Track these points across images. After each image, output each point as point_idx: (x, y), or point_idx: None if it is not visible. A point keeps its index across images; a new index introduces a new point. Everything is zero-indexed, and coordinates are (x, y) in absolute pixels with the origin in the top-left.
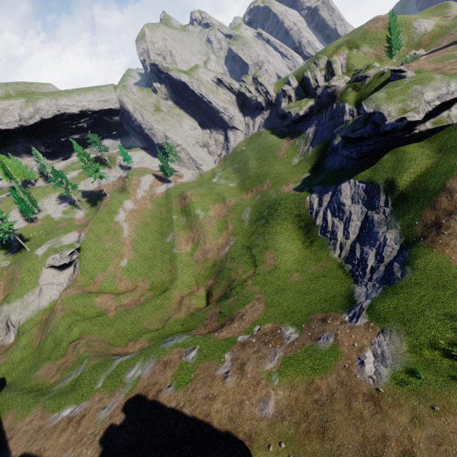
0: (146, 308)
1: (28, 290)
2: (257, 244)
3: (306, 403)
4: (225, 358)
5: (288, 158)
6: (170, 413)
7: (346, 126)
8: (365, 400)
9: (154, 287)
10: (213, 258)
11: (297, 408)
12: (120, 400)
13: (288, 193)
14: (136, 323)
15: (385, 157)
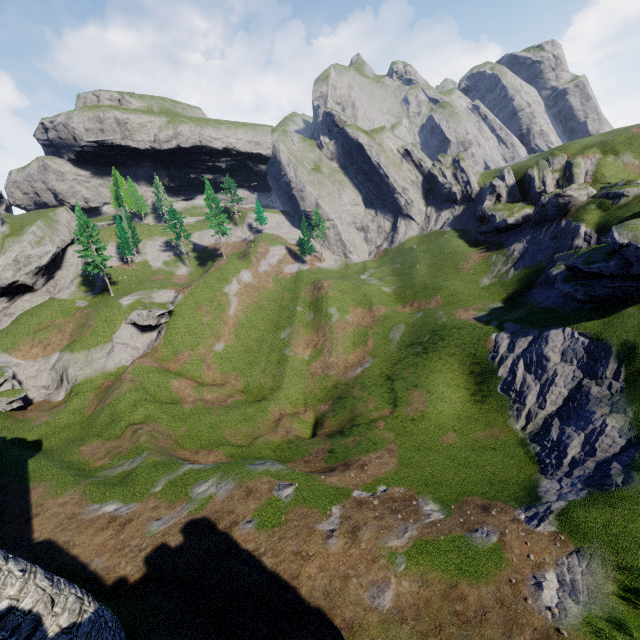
0: (232, 414)
1: (99, 343)
2: (403, 377)
3: (442, 611)
4: (332, 511)
5: (474, 275)
6: (244, 557)
7: (576, 253)
8: (536, 639)
9: (248, 390)
10: (335, 377)
11: (426, 614)
12: (181, 516)
13: (465, 322)
14: (216, 429)
15: (628, 310)
